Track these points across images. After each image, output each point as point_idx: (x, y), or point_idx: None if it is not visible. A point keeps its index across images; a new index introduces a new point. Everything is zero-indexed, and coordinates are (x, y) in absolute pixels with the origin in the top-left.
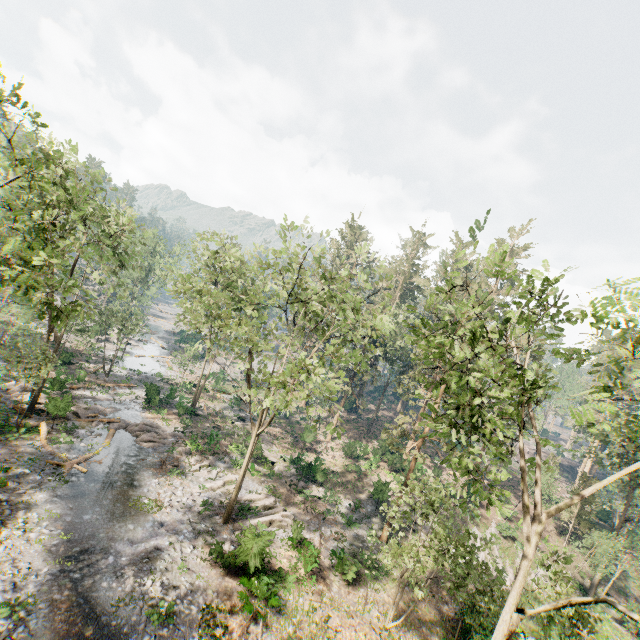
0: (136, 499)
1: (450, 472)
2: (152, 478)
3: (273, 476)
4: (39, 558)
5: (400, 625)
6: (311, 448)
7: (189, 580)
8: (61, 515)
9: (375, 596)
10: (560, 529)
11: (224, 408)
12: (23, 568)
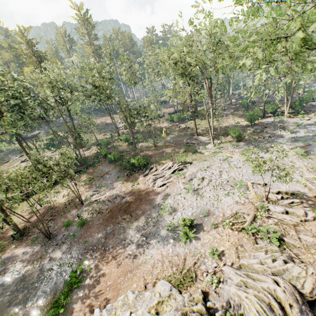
0: None
1: None
2: None
3: None
4: None
5: None
6: None
7: None
8: None
9: None
10: None
11: None
12: None
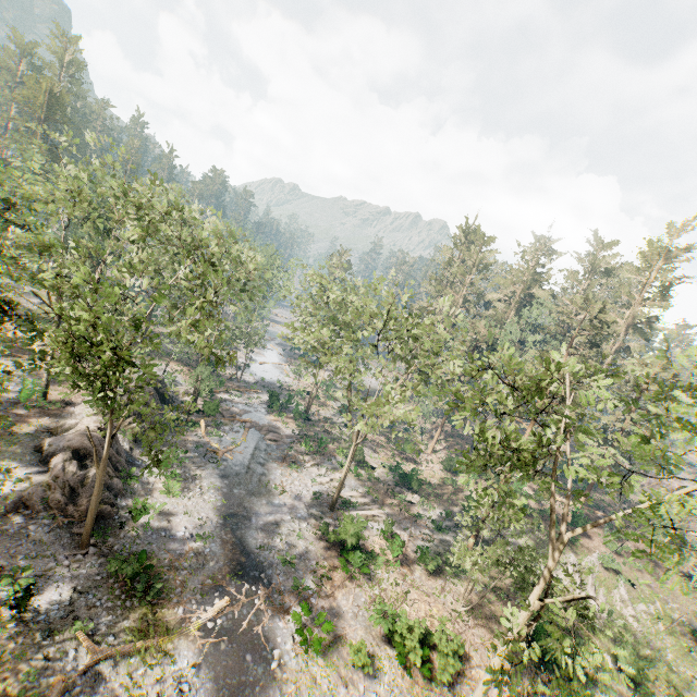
0: (267, 483)
1: (557, 498)
2: (277, 469)
3: (372, 479)
4: (211, 512)
5: (470, 612)
6: (411, 458)
7: (305, 544)
8: (220, 487)
9: (452, 587)
10: (684, 574)
11: (333, 415)
12: (204, 516)
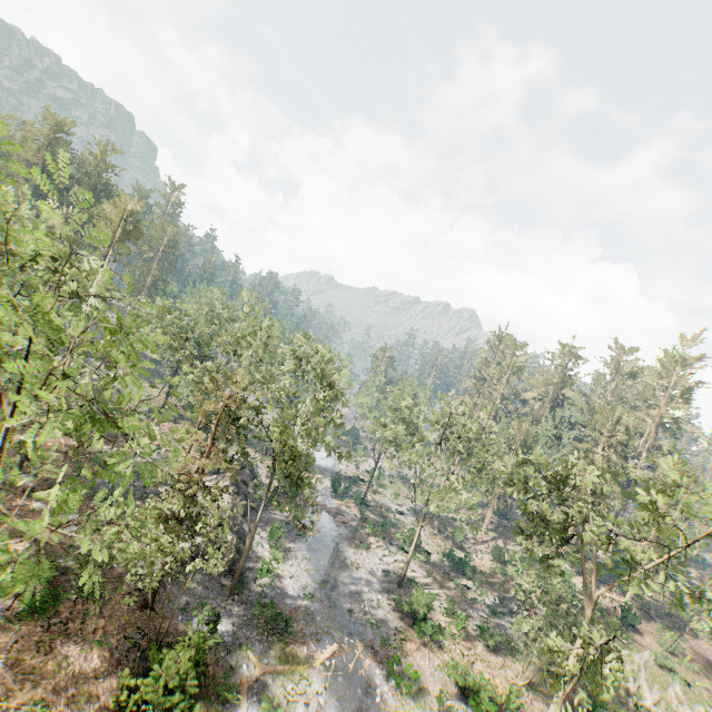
0: (344, 559)
1: (606, 594)
2: (349, 548)
3: (430, 563)
4: (308, 578)
5: (529, 686)
6: (461, 547)
7: (383, 613)
8: (310, 559)
9: (511, 664)
10: None
11: (386, 502)
12: (304, 581)
